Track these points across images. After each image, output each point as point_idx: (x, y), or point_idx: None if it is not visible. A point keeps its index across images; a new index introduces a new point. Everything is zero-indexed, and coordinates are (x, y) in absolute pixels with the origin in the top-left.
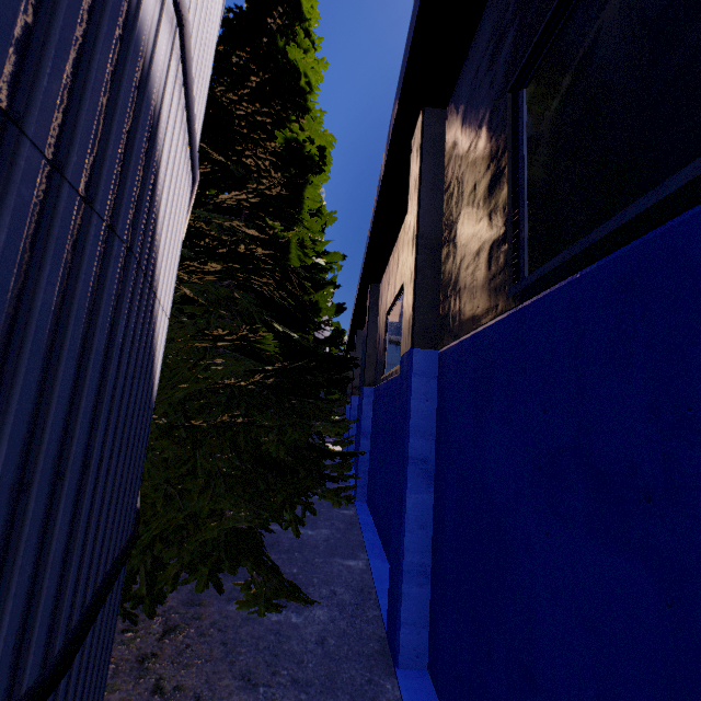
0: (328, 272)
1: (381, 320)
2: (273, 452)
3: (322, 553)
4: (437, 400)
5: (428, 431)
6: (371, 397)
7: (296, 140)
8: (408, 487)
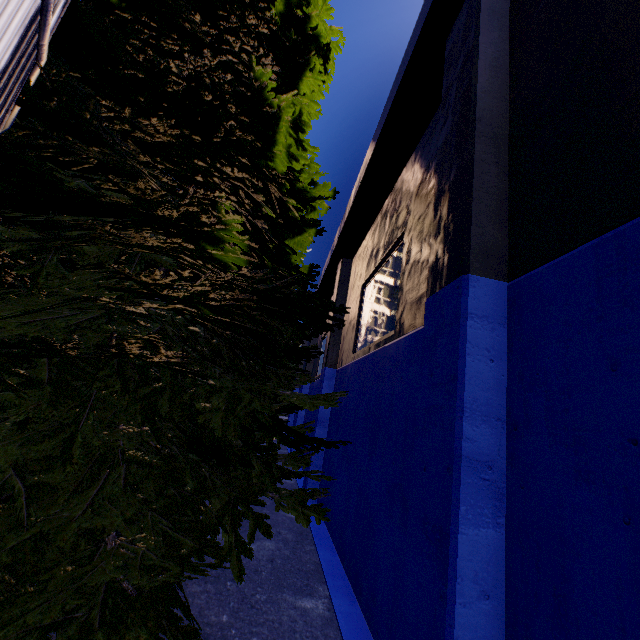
0: (309, 214)
1: (353, 294)
2: (215, 428)
3: (265, 584)
4: (509, 360)
5: (494, 411)
6: (333, 380)
7: (300, 5)
8: (460, 514)
